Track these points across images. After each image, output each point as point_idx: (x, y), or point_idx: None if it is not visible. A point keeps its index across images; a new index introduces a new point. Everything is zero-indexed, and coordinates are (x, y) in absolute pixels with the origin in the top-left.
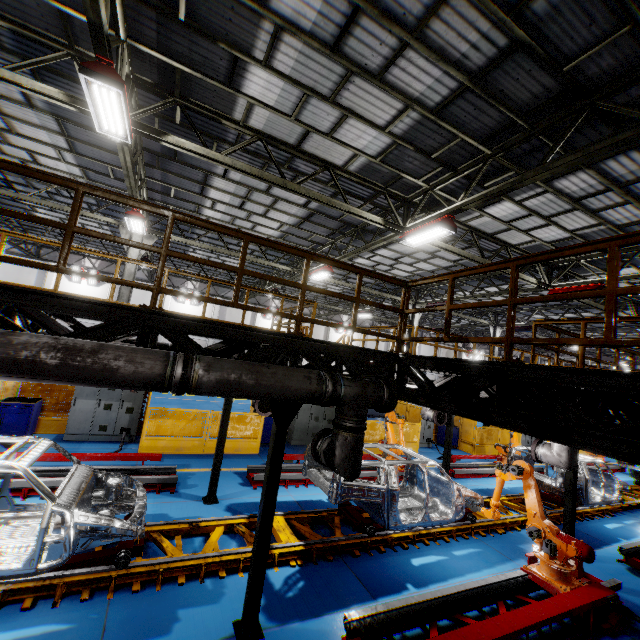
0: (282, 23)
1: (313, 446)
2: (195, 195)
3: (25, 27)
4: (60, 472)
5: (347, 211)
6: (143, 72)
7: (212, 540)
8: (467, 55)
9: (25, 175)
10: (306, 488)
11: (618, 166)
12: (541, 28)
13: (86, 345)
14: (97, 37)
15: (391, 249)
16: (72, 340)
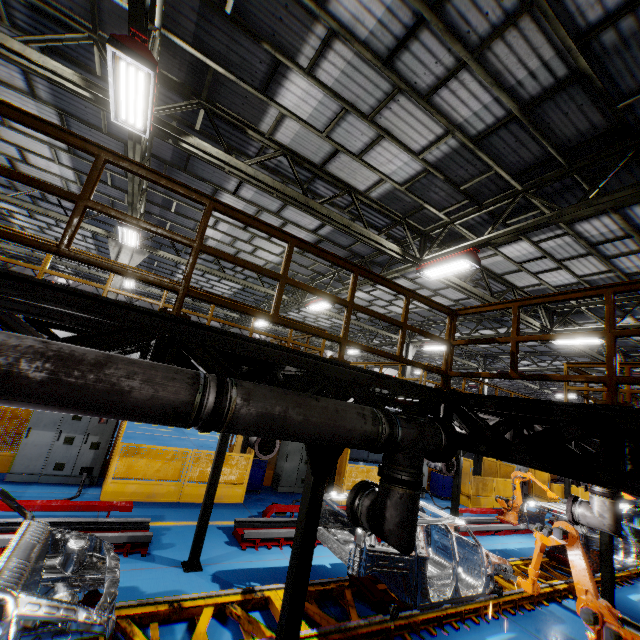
0: (338, 27)
1: (350, 503)
2: (198, 211)
3: (45, 3)
4: None
5: (367, 237)
6: (170, 69)
7: (200, 628)
8: (522, 82)
9: (32, 127)
10: None
11: None
12: (604, 61)
13: (88, 354)
14: (136, 7)
15: None
16: (69, 346)
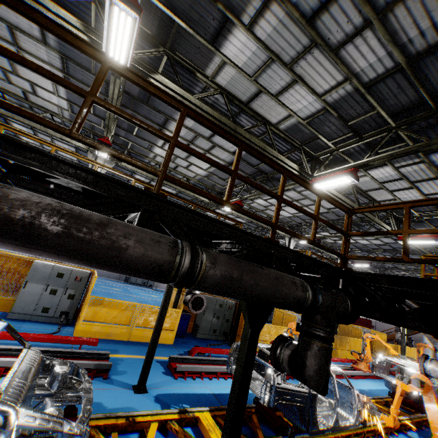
0: None
1: (273, 351)
2: (152, 135)
3: None
4: (2, 350)
5: (276, 157)
6: (145, 24)
7: None
8: (412, 40)
9: (55, 34)
10: (218, 380)
11: None
12: None
13: (94, 216)
14: None
15: (285, 194)
16: (78, 207)
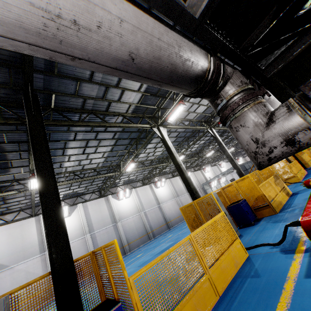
0: None
1: None
2: None
3: None
4: None
5: None
6: None
7: None
8: None
9: None
10: None
11: None
12: None
13: None
14: None
15: None
16: None
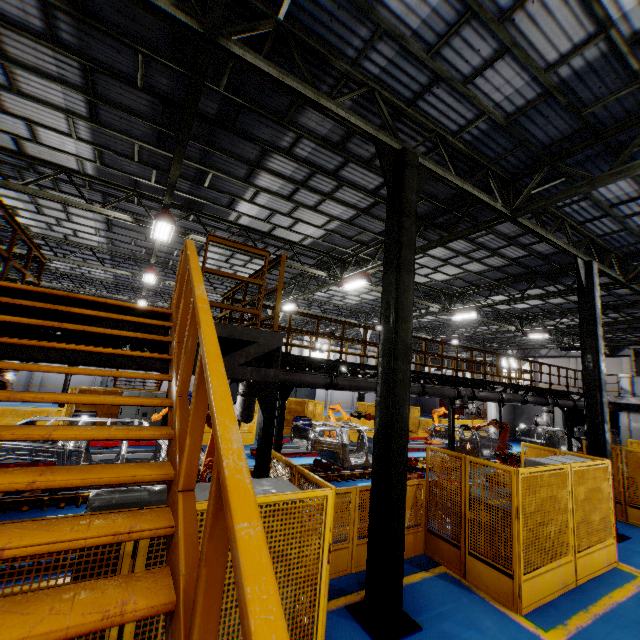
0: None
1: None
2: None
3: None
4: None
5: (87, 209)
6: None
7: None
8: (62, 74)
9: None
10: None
11: (280, 167)
12: (89, 54)
13: None
14: None
15: (212, 251)
16: None
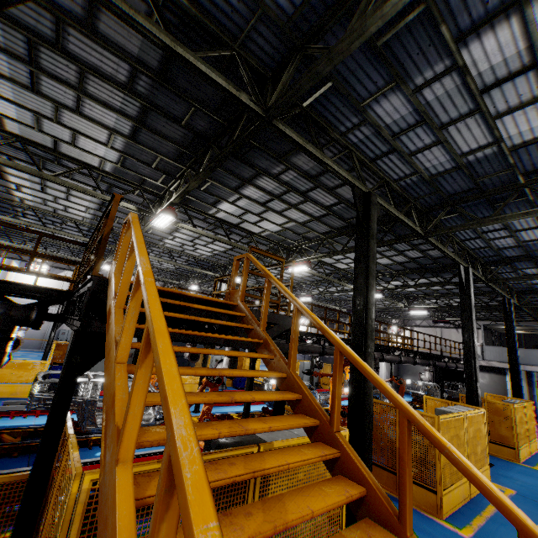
0: None
1: None
2: None
3: None
4: None
5: (102, 199)
6: None
7: None
8: (123, 108)
9: None
10: None
11: (265, 184)
12: (152, 100)
13: None
14: None
15: (182, 233)
16: None
